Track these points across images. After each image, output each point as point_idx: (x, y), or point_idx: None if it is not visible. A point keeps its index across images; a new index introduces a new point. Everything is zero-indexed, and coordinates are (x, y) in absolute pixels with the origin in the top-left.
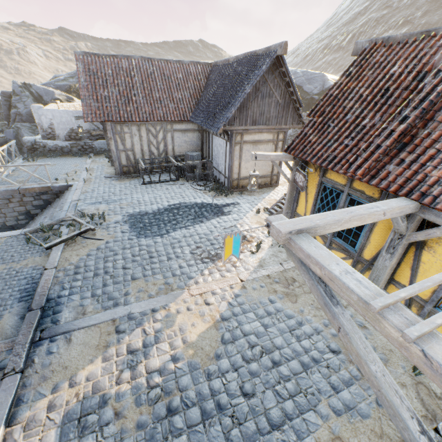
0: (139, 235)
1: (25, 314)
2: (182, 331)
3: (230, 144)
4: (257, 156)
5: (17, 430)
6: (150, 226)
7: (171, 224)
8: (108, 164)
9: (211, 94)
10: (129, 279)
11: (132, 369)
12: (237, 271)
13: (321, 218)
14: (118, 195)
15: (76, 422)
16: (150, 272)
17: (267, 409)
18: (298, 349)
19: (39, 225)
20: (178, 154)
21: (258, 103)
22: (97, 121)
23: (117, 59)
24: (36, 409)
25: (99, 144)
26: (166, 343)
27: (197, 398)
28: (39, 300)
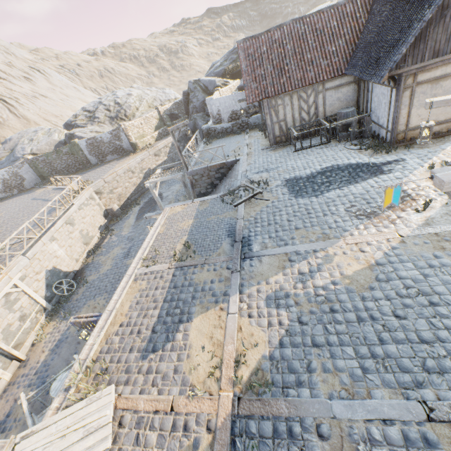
0: (296, 196)
1: (232, 244)
2: (339, 267)
3: (396, 91)
4: (432, 103)
5: (244, 297)
6: (305, 189)
7: (324, 186)
8: (262, 137)
9: (373, 33)
10: (293, 228)
11: (302, 283)
12: (395, 227)
13: None
14: (274, 164)
15: (273, 301)
16: (309, 224)
17: (418, 330)
18: None
19: (221, 192)
20: (329, 114)
21: (445, 25)
22: (256, 100)
23: (270, 33)
24: (251, 290)
25: (253, 120)
26: (326, 273)
27: (352, 308)
28: (238, 237)
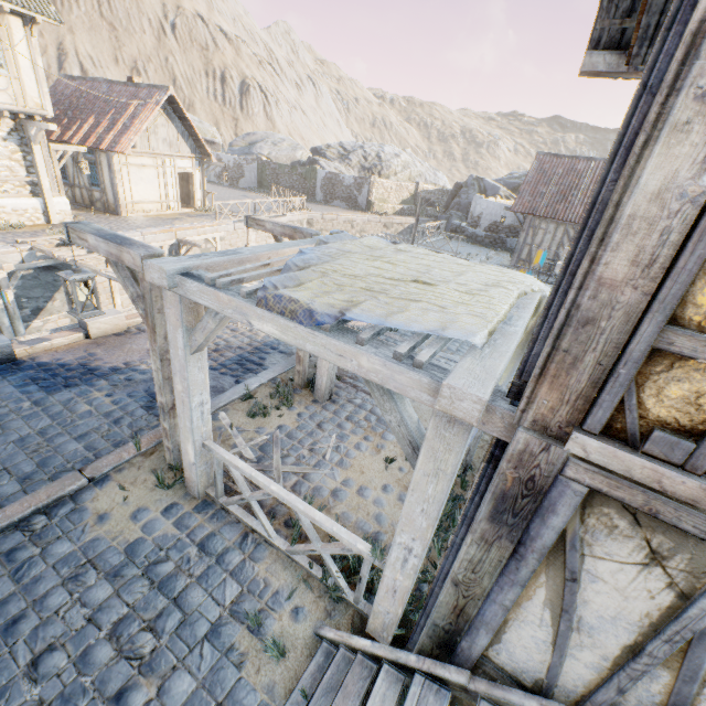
0: None
1: None
2: None
3: None
4: None
5: None
6: None
7: None
8: (508, 259)
9: None
10: None
11: None
12: None
13: None
14: None
15: None
16: None
17: None
18: None
19: None
20: None
21: None
22: (521, 212)
23: (575, 160)
24: None
25: (511, 242)
26: None
27: None
28: None
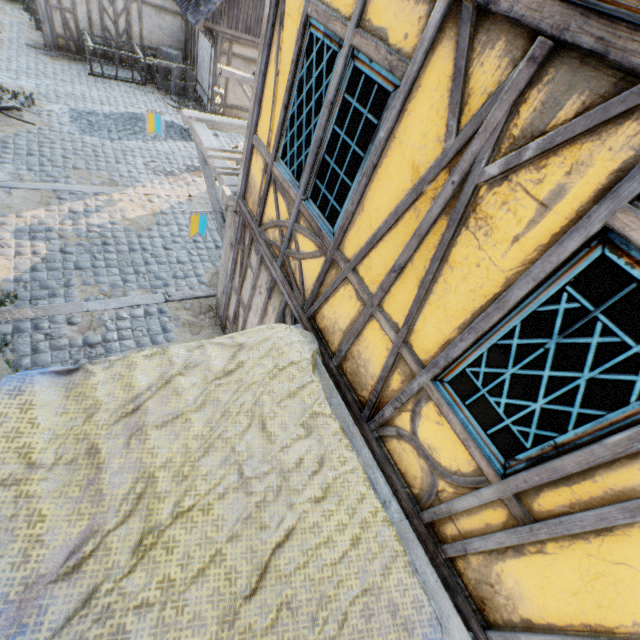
0: (83, 133)
1: None
2: (123, 211)
3: (215, 52)
4: (222, 71)
5: None
6: (99, 128)
7: (126, 133)
8: (30, 25)
9: None
10: (70, 167)
11: (74, 221)
12: (189, 188)
13: (221, 119)
14: (52, 79)
15: (27, 234)
16: (95, 168)
17: (179, 256)
18: (217, 240)
19: None
20: (149, 45)
21: (255, 3)
22: None
23: None
24: None
25: None
26: (106, 214)
27: (128, 243)
28: None
